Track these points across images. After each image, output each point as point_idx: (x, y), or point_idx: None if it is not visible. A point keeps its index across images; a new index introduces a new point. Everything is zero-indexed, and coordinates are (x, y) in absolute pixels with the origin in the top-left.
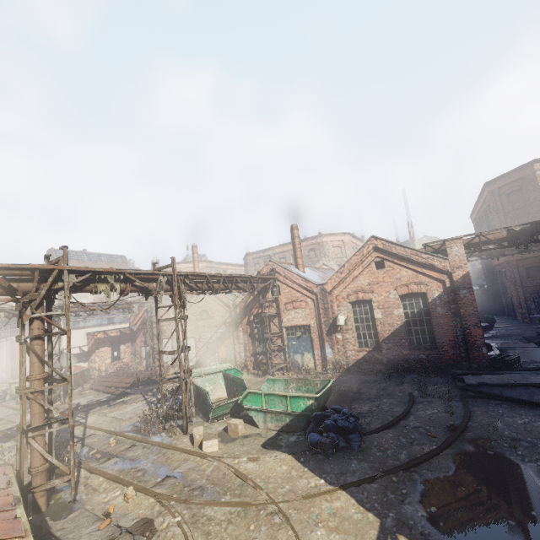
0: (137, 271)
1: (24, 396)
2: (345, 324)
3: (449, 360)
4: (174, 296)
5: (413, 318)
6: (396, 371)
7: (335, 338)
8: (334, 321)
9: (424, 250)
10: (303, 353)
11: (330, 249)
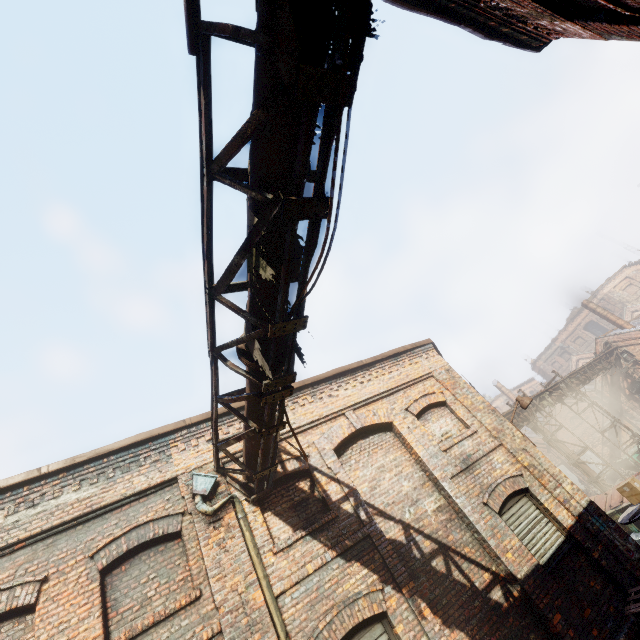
0: (549, 386)
1: (576, 463)
2: None
3: None
4: (577, 391)
5: None
6: None
7: None
8: None
9: None
10: None
11: (621, 294)
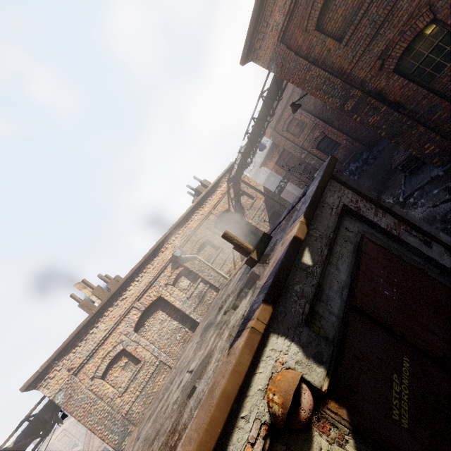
0: None
1: None
2: None
3: None
4: None
5: None
6: None
7: None
8: None
9: None
10: None
11: (58, 444)
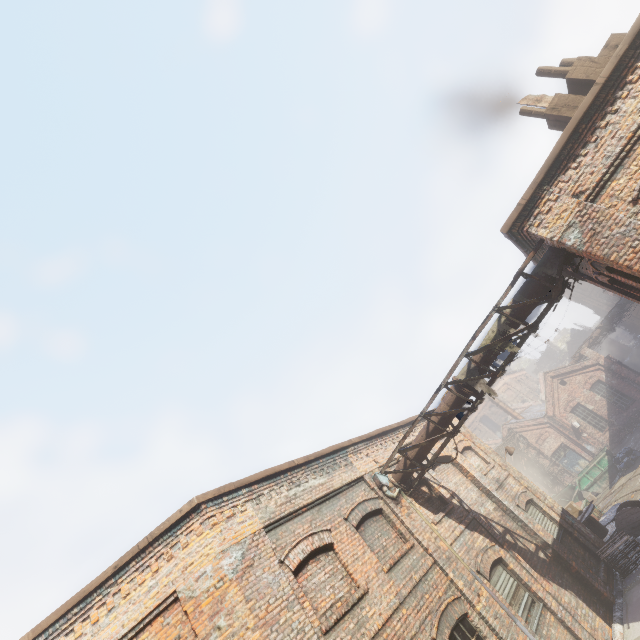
0: None
1: None
2: (580, 425)
3: None
4: None
5: (608, 395)
6: (633, 428)
7: (584, 438)
8: (573, 429)
9: (574, 360)
10: (577, 462)
11: (503, 396)
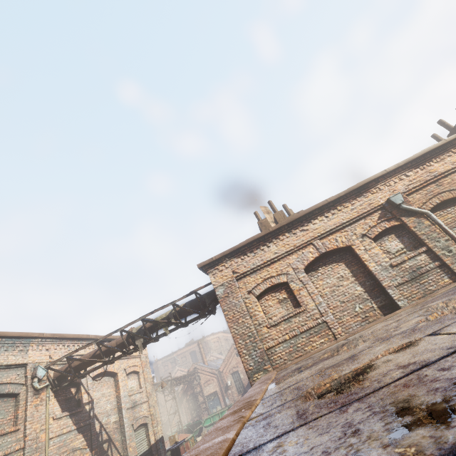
0: (165, 380)
1: None
2: (231, 385)
3: None
4: (173, 388)
5: None
6: None
7: (228, 393)
8: (226, 385)
9: None
10: (216, 407)
11: (212, 344)
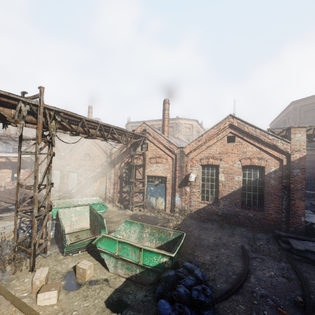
0: None
1: None
2: (194, 181)
3: (271, 221)
4: (36, 129)
5: (249, 185)
6: (227, 222)
7: (184, 190)
8: (186, 177)
9: None
10: (157, 197)
11: (183, 128)
